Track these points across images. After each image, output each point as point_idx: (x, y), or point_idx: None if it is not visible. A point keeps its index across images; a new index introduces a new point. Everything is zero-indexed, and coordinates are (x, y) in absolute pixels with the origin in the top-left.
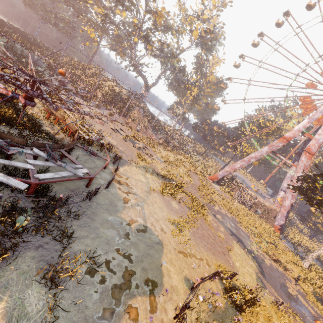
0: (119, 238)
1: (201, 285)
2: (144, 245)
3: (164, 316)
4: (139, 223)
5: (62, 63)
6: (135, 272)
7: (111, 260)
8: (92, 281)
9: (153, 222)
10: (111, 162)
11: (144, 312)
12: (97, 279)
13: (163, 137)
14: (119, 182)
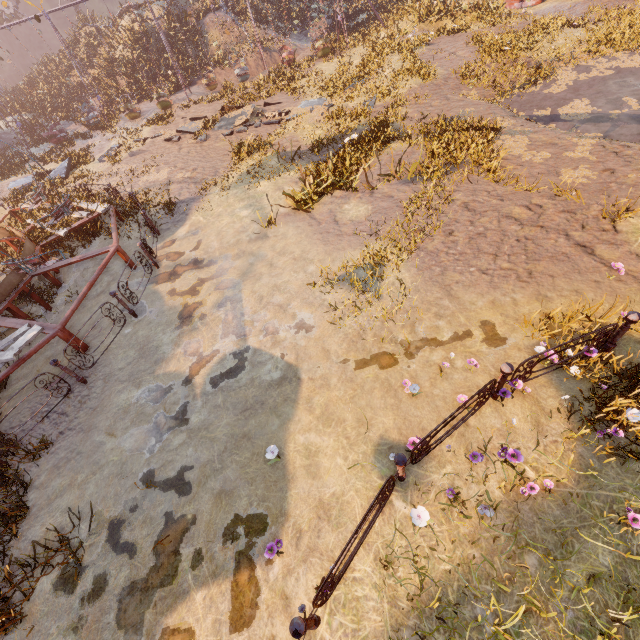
0: (155, 439)
1: (452, 440)
2: (230, 416)
3: (279, 624)
4: (220, 356)
5: (42, 94)
6: (193, 517)
7: (127, 517)
8: (70, 603)
9: (270, 321)
10: (149, 236)
11: (209, 636)
12: (82, 593)
13: (328, 19)
14: (172, 276)
